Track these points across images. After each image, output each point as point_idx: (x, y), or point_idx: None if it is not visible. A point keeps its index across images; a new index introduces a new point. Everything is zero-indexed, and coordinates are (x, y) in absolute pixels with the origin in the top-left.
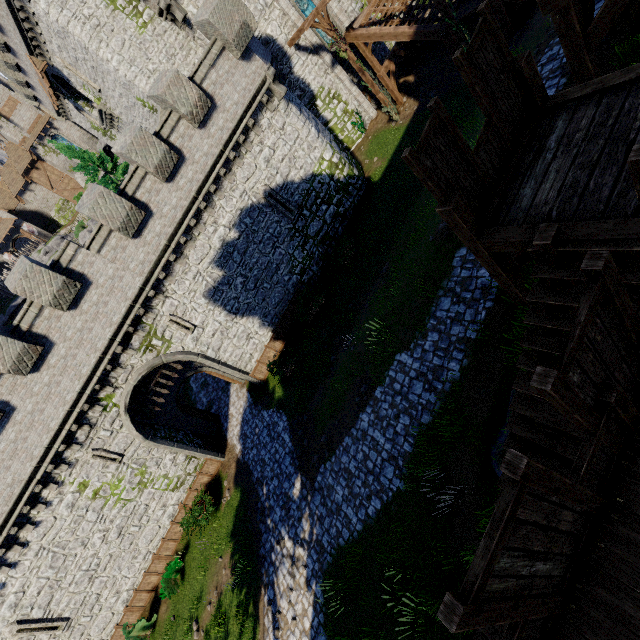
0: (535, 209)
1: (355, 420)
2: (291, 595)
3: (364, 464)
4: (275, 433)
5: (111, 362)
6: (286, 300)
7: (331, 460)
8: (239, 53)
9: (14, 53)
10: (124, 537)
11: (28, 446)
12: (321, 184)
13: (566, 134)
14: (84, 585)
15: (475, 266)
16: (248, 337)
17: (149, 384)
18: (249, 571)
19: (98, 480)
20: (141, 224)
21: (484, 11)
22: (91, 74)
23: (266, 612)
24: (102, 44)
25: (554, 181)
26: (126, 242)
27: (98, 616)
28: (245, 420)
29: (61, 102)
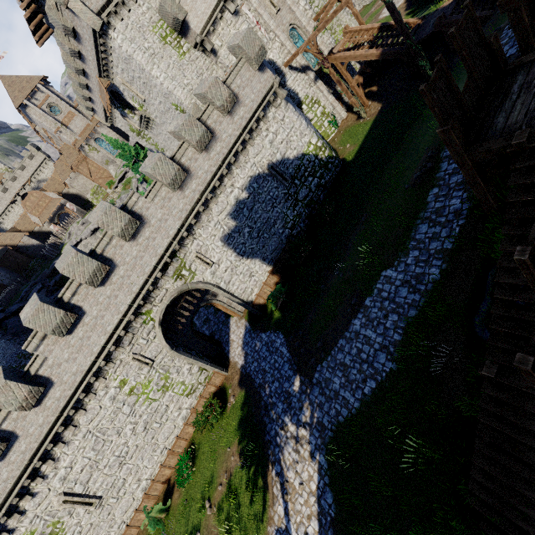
0: (508, 128)
1: (348, 326)
2: (297, 467)
3: (358, 356)
4: (273, 348)
5: (152, 285)
6: (280, 248)
7: (327, 359)
8: (257, 66)
9: (87, 76)
10: (148, 431)
11: (90, 344)
12: (308, 161)
13: (525, 82)
14: (115, 469)
15: (447, 198)
16: (250, 275)
17: (176, 306)
18: (256, 454)
19: (134, 379)
20: (183, 182)
21: (468, 5)
22: (141, 88)
23: (274, 483)
24: (155, 66)
25: (520, 110)
26: (172, 195)
27: (122, 499)
28: (245, 342)
29: (111, 111)
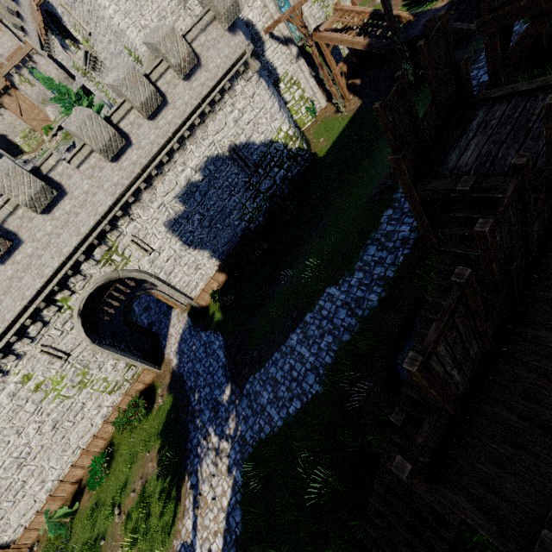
0: (458, 169)
1: (285, 339)
2: (213, 480)
3: (290, 373)
4: (211, 350)
5: (72, 268)
6: (233, 241)
7: (260, 371)
8: (227, 25)
9: None
10: (57, 430)
11: None
12: (276, 150)
13: (484, 121)
14: (12, 471)
15: (398, 223)
16: (197, 267)
17: (103, 295)
18: (175, 462)
19: (42, 374)
20: (120, 151)
21: (443, 17)
22: (85, 17)
23: (188, 495)
24: None
25: (473, 151)
26: (104, 164)
27: (20, 502)
28: (183, 339)
29: (48, 37)
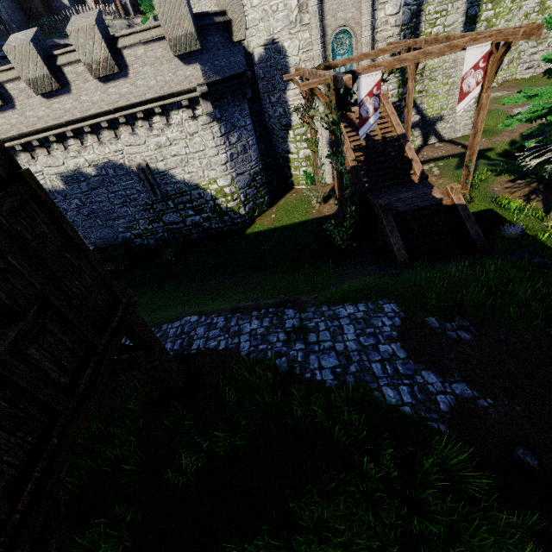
0: None
1: None
2: None
3: None
4: None
5: None
6: (111, 241)
7: None
8: (173, 53)
9: None
10: None
11: None
12: (200, 196)
13: None
14: None
15: None
16: None
17: None
18: None
19: None
20: None
21: None
22: None
23: None
24: None
25: None
26: None
27: None
28: None
29: None
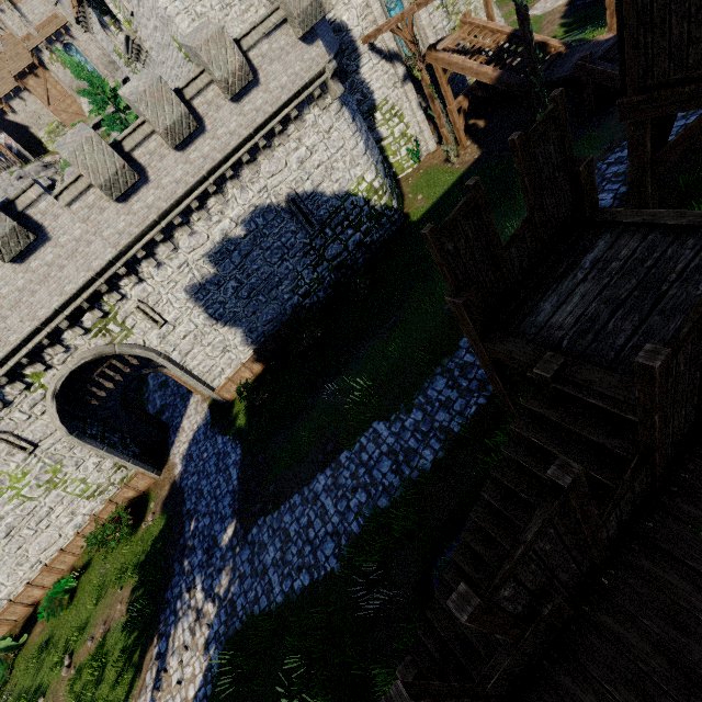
0: (548, 330)
1: (311, 479)
2: (184, 654)
3: (306, 531)
4: (223, 465)
5: (50, 336)
6: (279, 320)
7: (273, 515)
8: (301, 32)
9: None
10: (13, 539)
11: None
12: (354, 206)
13: (603, 258)
14: None
15: None
16: (225, 349)
17: (92, 372)
18: (147, 614)
19: None
20: (131, 188)
21: (557, 98)
22: None
23: (151, 666)
24: None
25: (576, 306)
26: (107, 203)
27: None
28: (196, 439)
29: (84, 9)
